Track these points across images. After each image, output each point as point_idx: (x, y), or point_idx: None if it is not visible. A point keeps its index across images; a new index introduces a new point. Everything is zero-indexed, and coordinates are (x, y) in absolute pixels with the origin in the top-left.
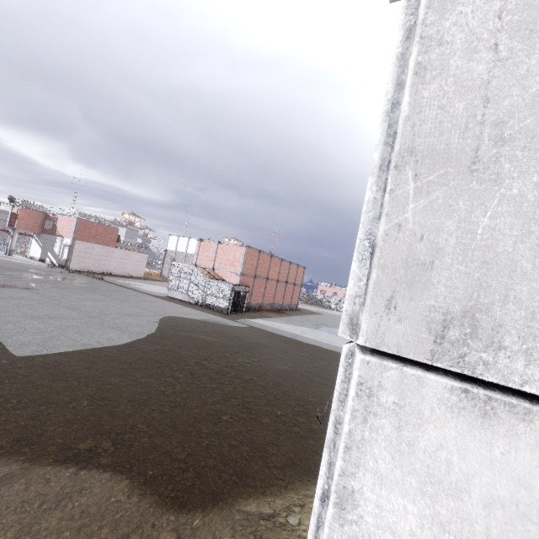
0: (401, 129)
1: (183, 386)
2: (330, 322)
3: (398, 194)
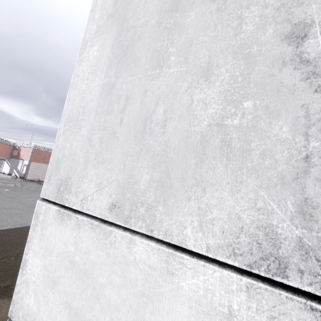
0: (64, 108)
1: None
2: None
3: (59, 133)
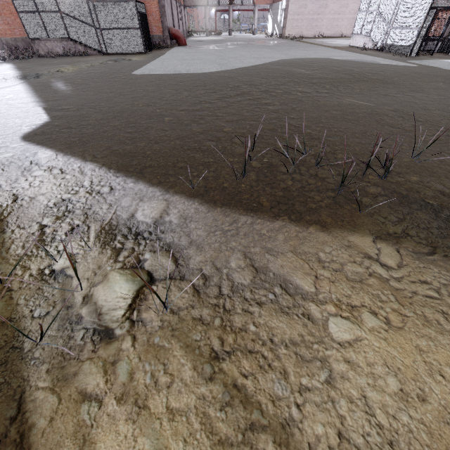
0: None
1: (187, 98)
2: None
3: None
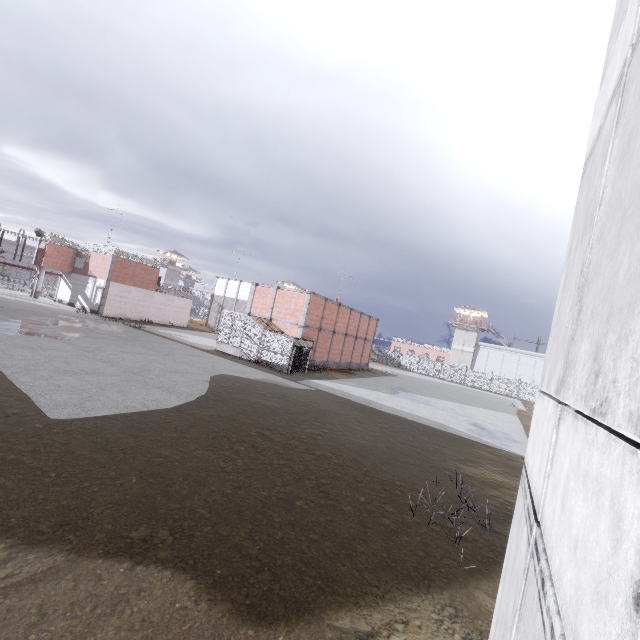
0: None
1: (245, 461)
2: (408, 386)
3: None
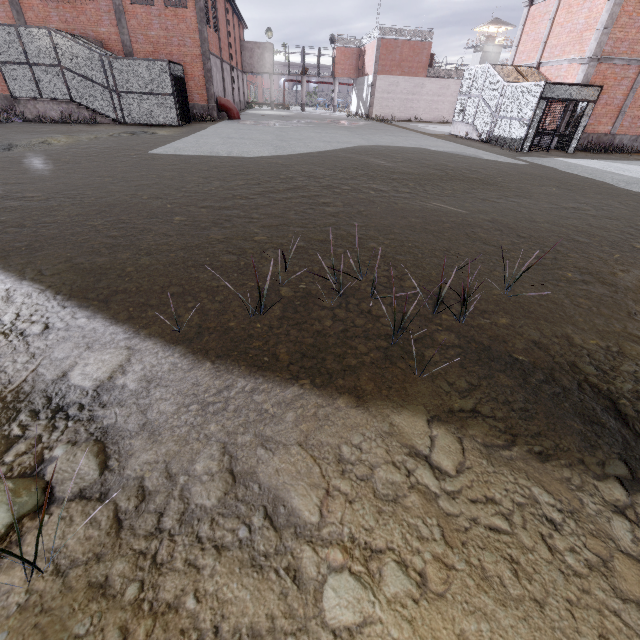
0: None
1: (217, 189)
2: None
3: None
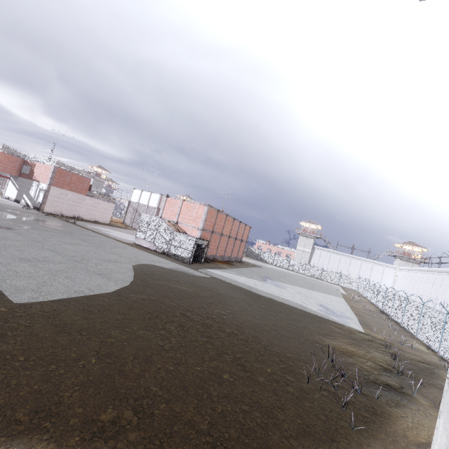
0: None
1: (177, 339)
2: (271, 275)
3: None
